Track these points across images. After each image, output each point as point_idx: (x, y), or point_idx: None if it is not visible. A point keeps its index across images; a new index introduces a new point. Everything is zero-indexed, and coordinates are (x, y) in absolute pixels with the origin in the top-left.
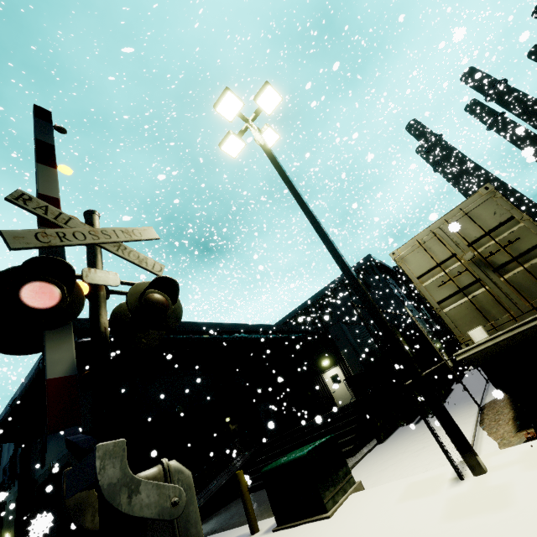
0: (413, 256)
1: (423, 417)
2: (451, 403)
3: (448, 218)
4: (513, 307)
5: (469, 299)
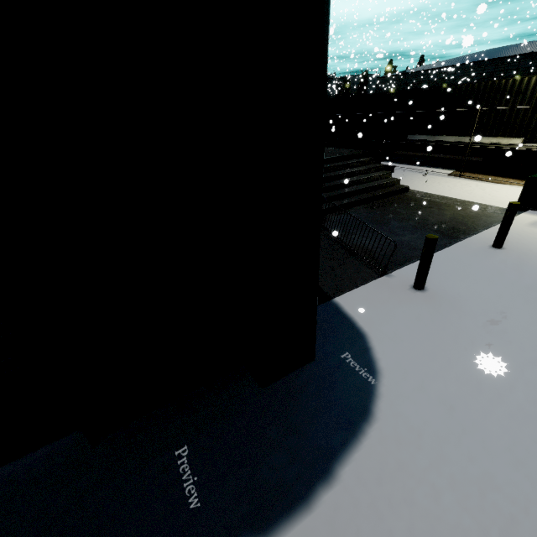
0: None
1: None
2: None
3: None
4: None
5: None
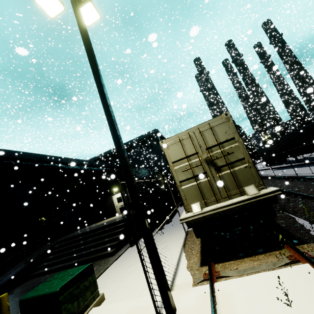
0: (173, 147)
1: (146, 277)
2: (175, 222)
3: (200, 127)
4: (218, 194)
5: (197, 183)
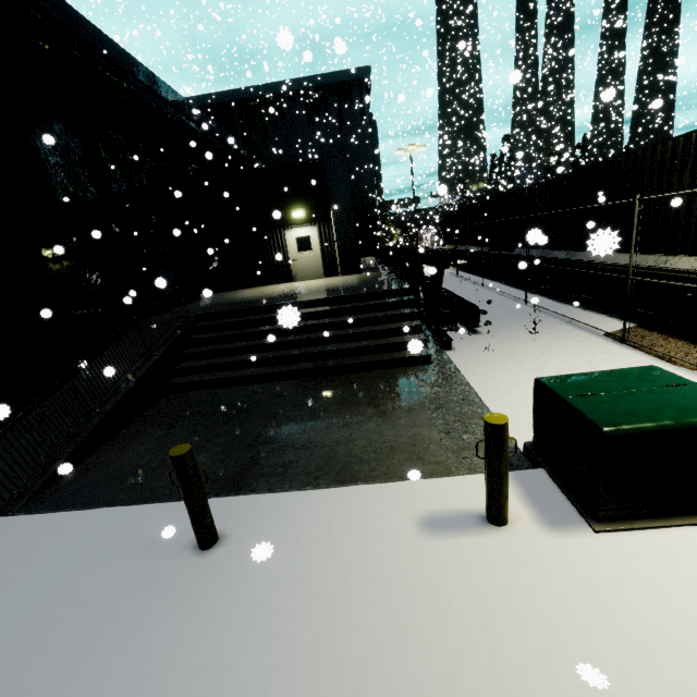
0: None
1: None
2: (495, 316)
3: None
4: None
5: None
